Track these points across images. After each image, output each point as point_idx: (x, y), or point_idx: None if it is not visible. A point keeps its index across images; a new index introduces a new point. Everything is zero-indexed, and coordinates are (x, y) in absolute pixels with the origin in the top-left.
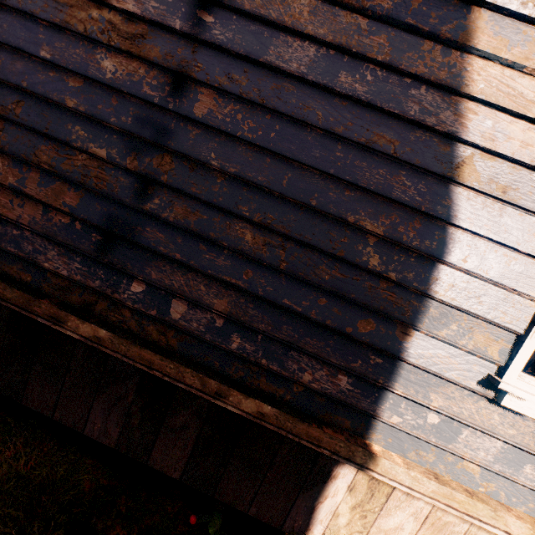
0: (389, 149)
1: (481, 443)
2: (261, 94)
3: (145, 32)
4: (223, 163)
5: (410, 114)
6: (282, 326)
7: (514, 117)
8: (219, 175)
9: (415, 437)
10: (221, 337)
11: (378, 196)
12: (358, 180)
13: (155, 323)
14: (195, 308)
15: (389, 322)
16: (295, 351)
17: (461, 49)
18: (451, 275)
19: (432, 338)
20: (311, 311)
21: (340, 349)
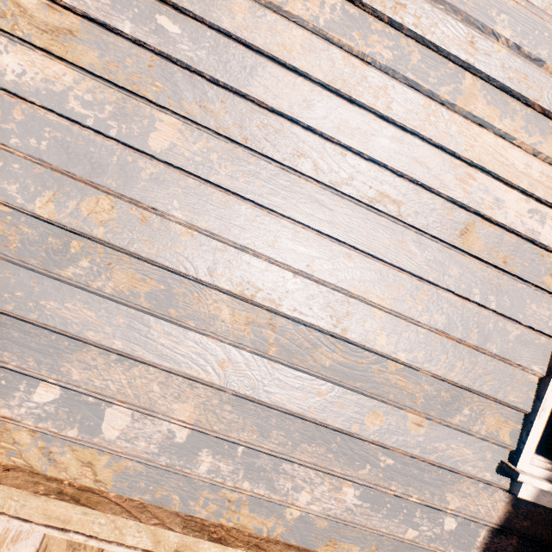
0: (393, 210)
1: (499, 542)
2: (243, 132)
3: (76, 27)
4: (191, 215)
5: (414, 174)
6: (270, 432)
7: (508, 186)
8: (184, 230)
9: (433, 551)
10: (184, 457)
11: (383, 262)
12: (361, 244)
13: (74, 449)
14: (143, 419)
15: (400, 412)
16: (288, 463)
17: (459, 113)
18: (461, 352)
19: (445, 426)
20: (309, 408)
21: (345, 453)
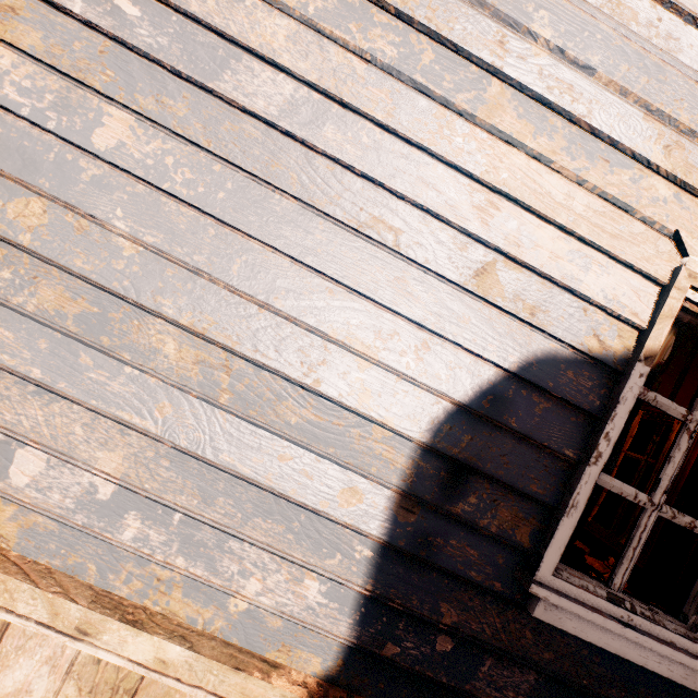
0: (389, 239)
1: (510, 677)
2: (207, 134)
3: (20, 5)
4: (136, 226)
5: (418, 197)
6: (216, 498)
7: (542, 220)
8: (128, 244)
9: (419, 676)
10: (106, 518)
11: (373, 302)
12: (345, 277)
13: None
14: (60, 467)
15: (385, 491)
16: (237, 541)
17: (481, 127)
18: (470, 423)
19: (444, 515)
20: (266, 473)
21: (310, 535)
